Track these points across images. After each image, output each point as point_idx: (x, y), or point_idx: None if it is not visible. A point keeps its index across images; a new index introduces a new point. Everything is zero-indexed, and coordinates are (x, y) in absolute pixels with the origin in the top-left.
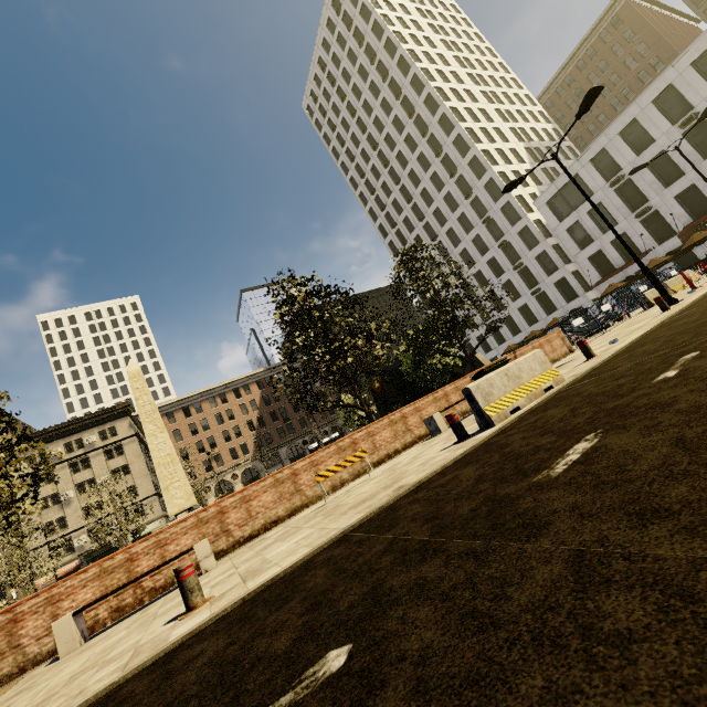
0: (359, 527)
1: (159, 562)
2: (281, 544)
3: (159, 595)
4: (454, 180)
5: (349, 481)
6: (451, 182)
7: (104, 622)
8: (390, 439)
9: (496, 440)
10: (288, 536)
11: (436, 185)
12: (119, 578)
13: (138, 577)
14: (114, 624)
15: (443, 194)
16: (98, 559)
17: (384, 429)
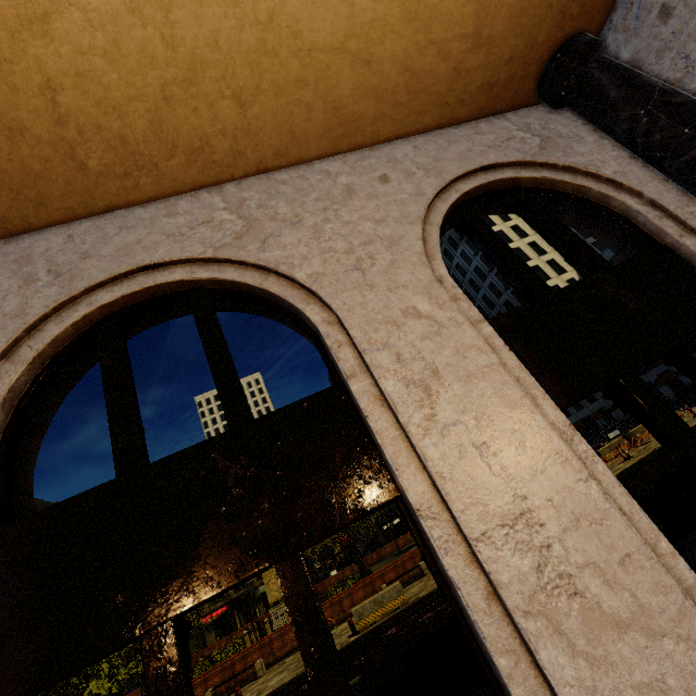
0: (285, 686)
1: (244, 666)
2: (277, 677)
3: (244, 684)
4: (494, 273)
5: (336, 625)
6: (491, 275)
7: (224, 693)
8: (363, 597)
9: (343, 651)
10: (283, 671)
11: (480, 275)
12: (229, 672)
13: (234, 676)
14: (226, 695)
15: (487, 284)
16: (240, 606)
17: (359, 590)
